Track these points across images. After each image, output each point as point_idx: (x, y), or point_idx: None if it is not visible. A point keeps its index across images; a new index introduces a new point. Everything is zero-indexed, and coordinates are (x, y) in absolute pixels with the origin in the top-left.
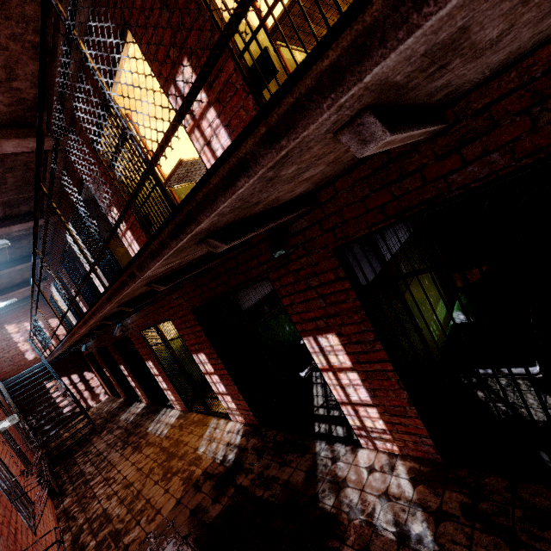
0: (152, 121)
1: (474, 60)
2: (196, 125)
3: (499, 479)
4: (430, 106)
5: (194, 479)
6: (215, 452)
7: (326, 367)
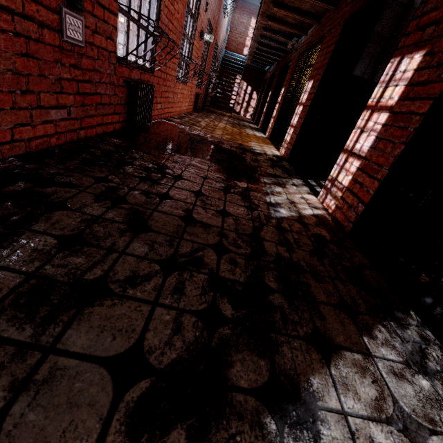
0: None
1: None
2: None
3: (366, 261)
4: None
5: (235, 141)
6: (255, 147)
7: (373, 103)
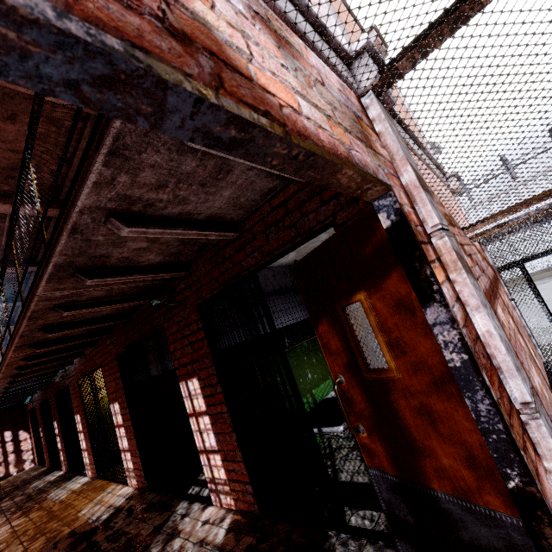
0: None
1: (185, 205)
2: None
3: (287, 526)
4: (207, 222)
5: (58, 537)
6: (94, 513)
7: (192, 411)
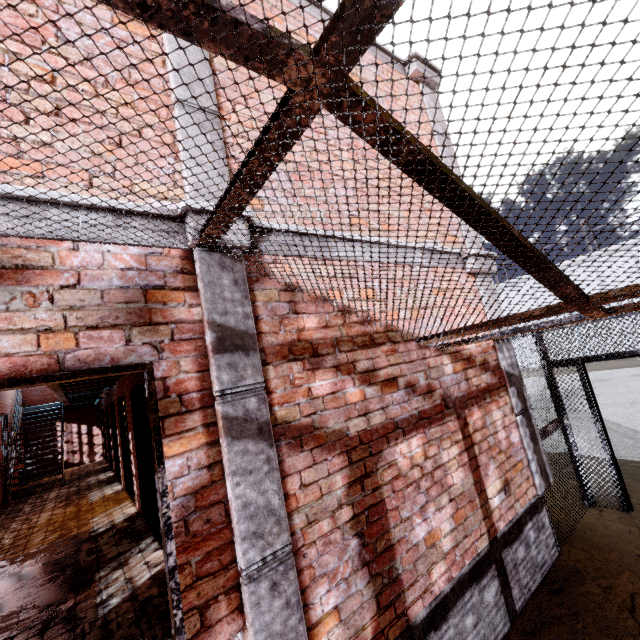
0: None
1: None
2: None
3: None
4: None
5: (66, 536)
6: (99, 523)
7: None
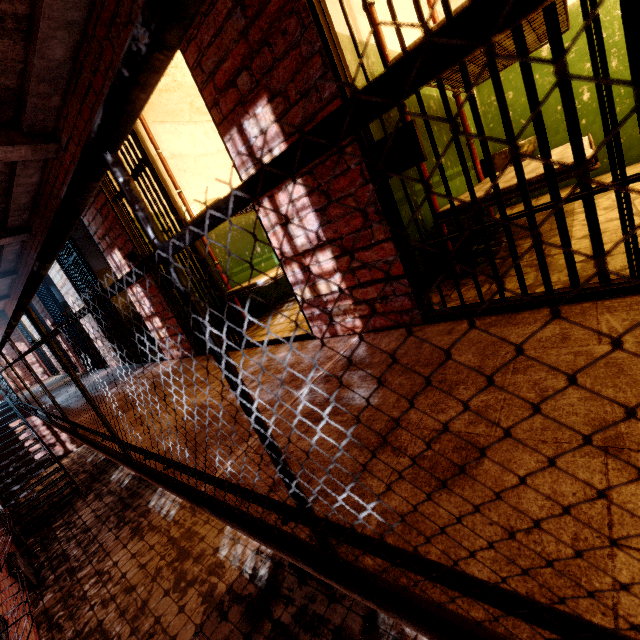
0: (173, 124)
1: None
2: (268, 194)
3: None
4: None
5: (216, 597)
6: (242, 560)
7: None
